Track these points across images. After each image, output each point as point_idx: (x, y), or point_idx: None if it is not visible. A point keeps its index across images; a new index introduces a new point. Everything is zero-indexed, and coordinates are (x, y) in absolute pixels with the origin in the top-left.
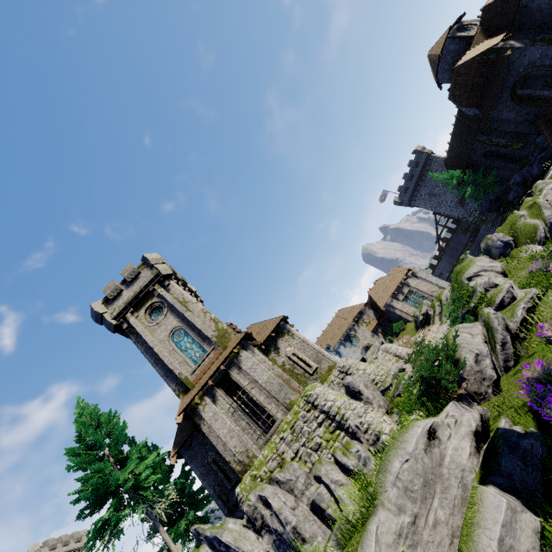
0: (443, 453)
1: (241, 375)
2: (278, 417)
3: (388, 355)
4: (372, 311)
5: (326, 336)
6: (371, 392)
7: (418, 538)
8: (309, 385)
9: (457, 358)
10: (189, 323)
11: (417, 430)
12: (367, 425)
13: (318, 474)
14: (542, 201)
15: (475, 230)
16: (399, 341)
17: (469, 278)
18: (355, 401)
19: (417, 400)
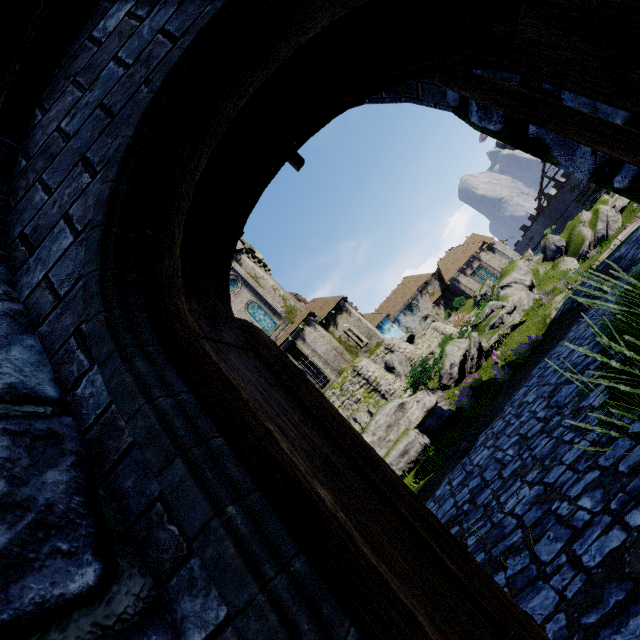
0: (404, 414)
1: (305, 346)
2: (331, 378)
3: (436, 333)
4: (438, 282)
5: (388, 303)
6: (403, 368)
7: (379, 445)
8: (357, 358)
9: (443, 363)
10: (261, 297)
11: (393, 404)
12: (394, 391)
13: (355, 417)
14: (603, 211)
15: (586, 188)
16: (456, 316)
17: (502, 287)
18: (389, 374)
19: (407, 386)
